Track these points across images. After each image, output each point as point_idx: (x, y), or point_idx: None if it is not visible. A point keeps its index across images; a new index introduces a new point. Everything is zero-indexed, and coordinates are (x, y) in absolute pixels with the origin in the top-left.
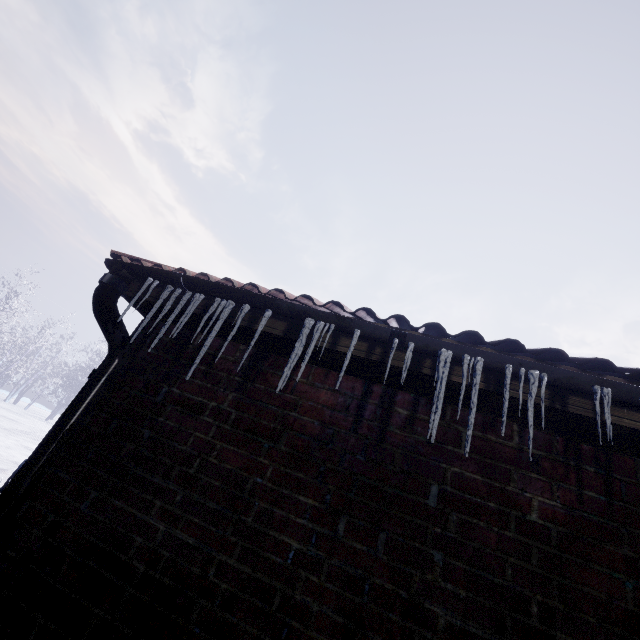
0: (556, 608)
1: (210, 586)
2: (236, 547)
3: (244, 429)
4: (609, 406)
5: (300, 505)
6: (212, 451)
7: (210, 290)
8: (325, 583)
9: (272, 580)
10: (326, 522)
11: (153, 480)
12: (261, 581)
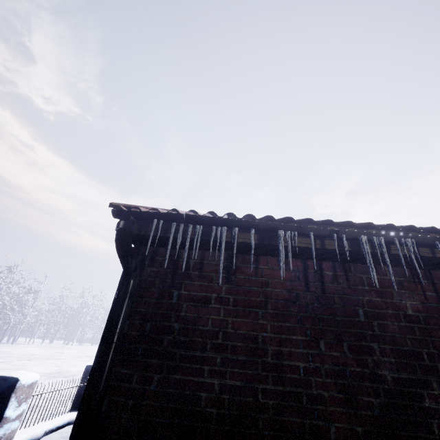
0: (433, 352)
1: (262, 405)
2: (268, 377)
3: (242, 306)
4: None
5: (295, 341)
6: (227, 325)
7: (207, 222)
8: (326, 380)
9: (297, 388)
10: (313, 346)
11: (196, 354)
12: (291, 391)
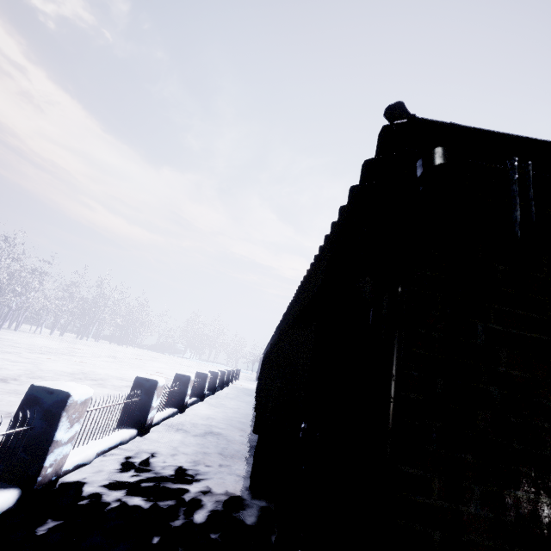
0: None
1: None
2: None
3: None
4: None
5: None
6: None
7: None
8: None
9: None
10: None
11: (544, 454)
12: None
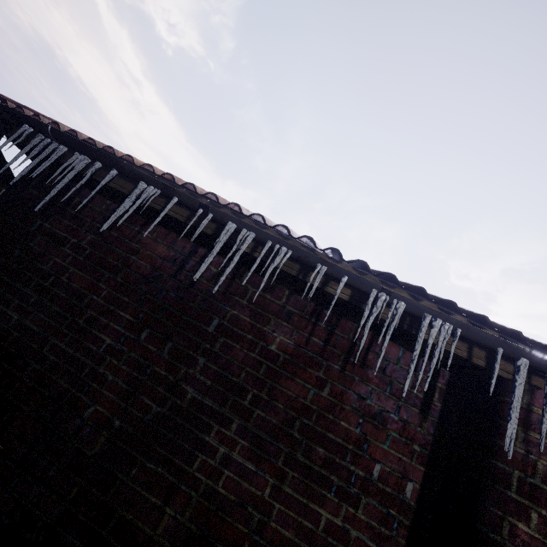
0: (263, 398)
1: (42, 357)
2: (67, 336)
3: (93, 262)
4: (320, 278)
5: (120, 318)
6: (65, 273)
7: (72, 145)
8: (122, 365)
9: (86, 359)
10: (134, 331)
11: (16, 285)
12: (79, 359)
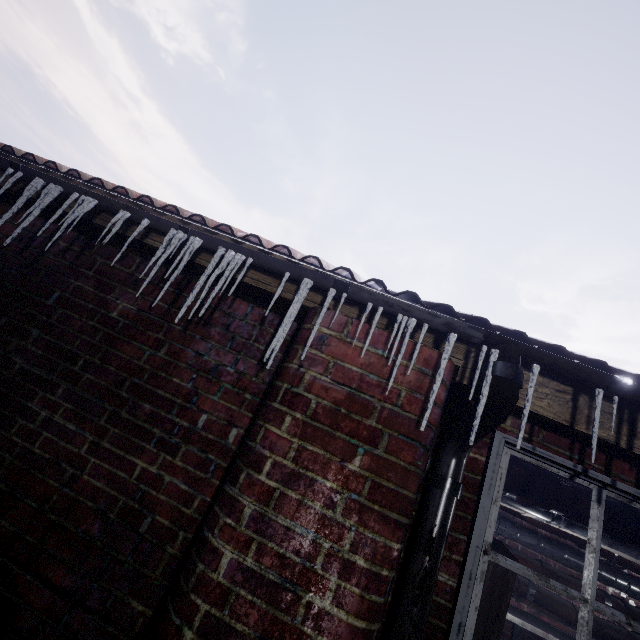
0: (95, 362)
1: None
2: None
3: None
4: (120, 223)
5: None
6: None
7: None
8: None
9: None
10: None
11: None
12: None
